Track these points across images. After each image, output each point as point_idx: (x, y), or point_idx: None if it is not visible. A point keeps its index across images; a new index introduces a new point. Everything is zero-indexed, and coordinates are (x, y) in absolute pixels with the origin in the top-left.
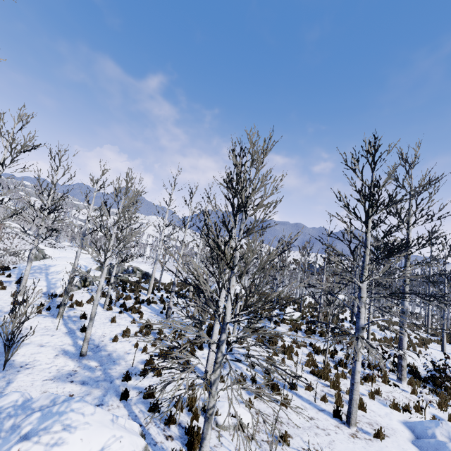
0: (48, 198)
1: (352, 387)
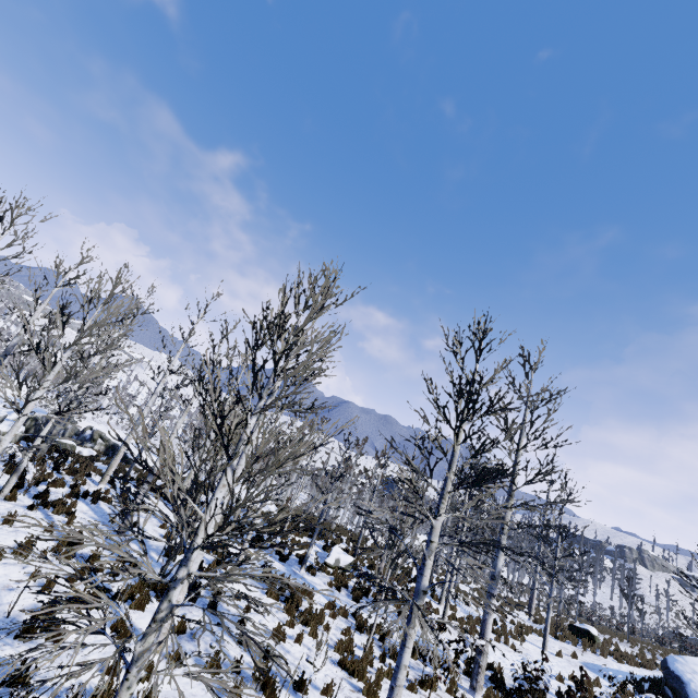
0: None
1: (391, 695)
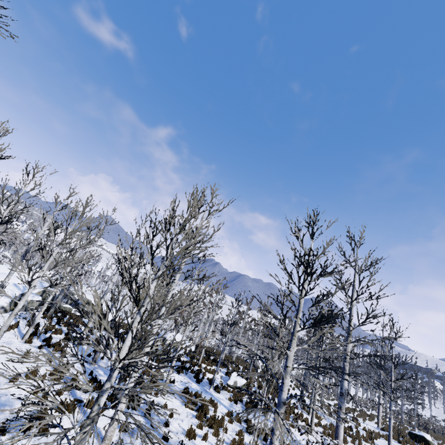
0: (7, 208)
1: None
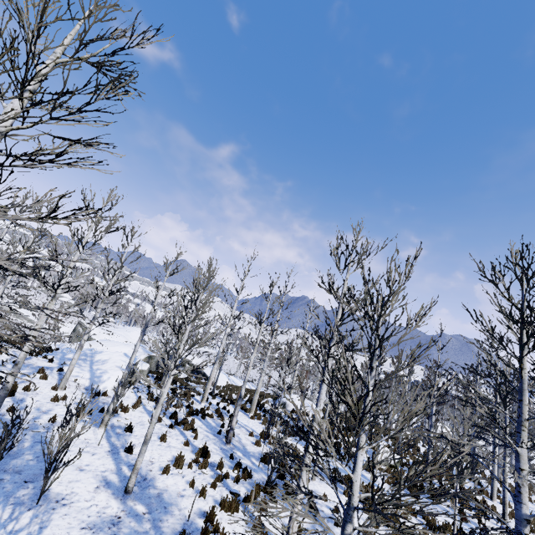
0: (113, 277)
1: None
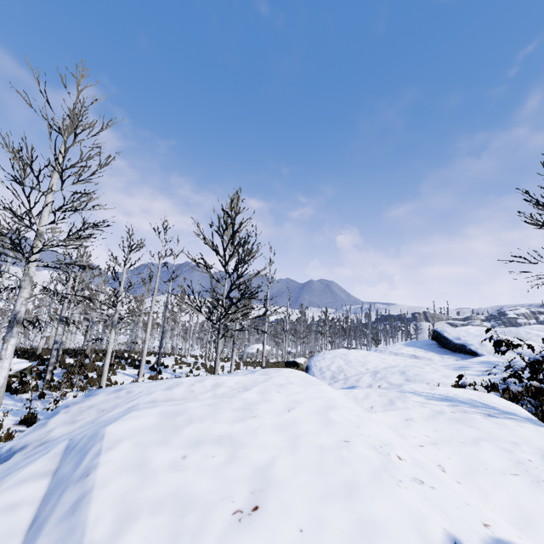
0: None
1: None
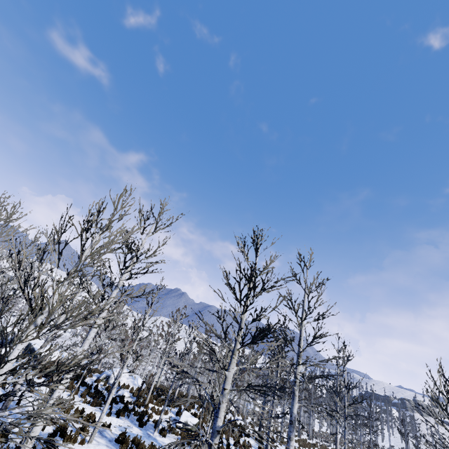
0: None
1: None
